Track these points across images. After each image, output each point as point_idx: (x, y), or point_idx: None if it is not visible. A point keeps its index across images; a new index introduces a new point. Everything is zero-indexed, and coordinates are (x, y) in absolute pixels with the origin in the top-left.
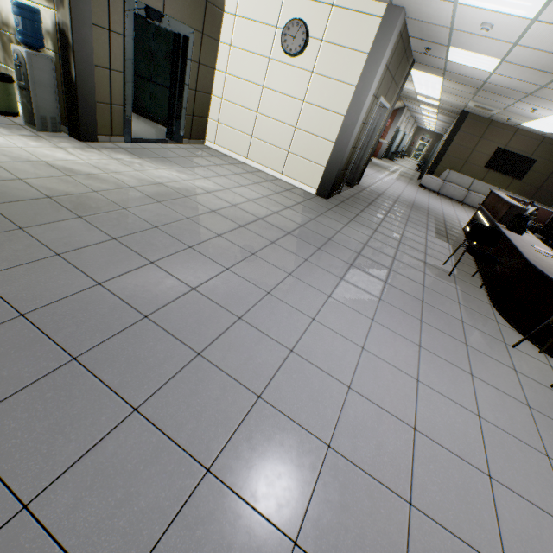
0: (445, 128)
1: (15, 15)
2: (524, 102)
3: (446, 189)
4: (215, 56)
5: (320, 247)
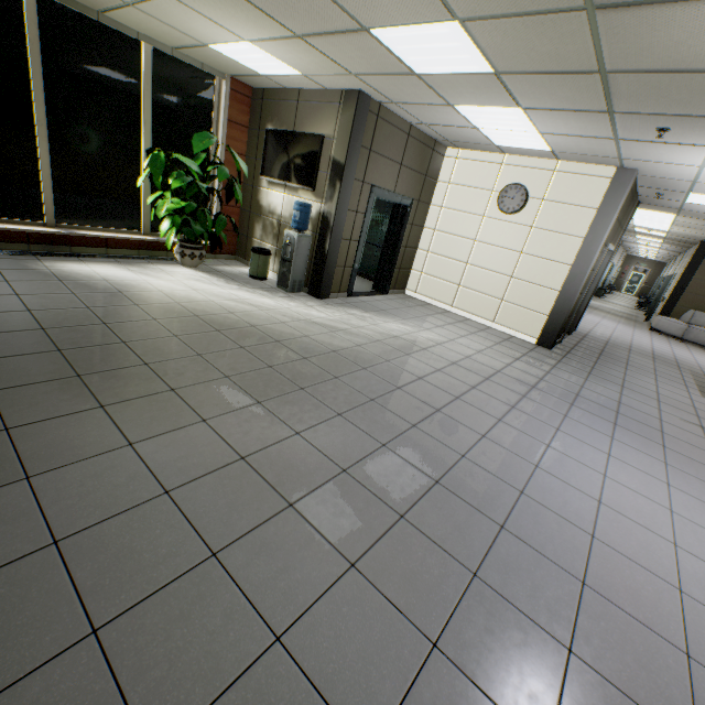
0: (671, 256)
1: (295, 210)
2: None
3: (693, 334)
4: (425, 216)
5: (571, 403)
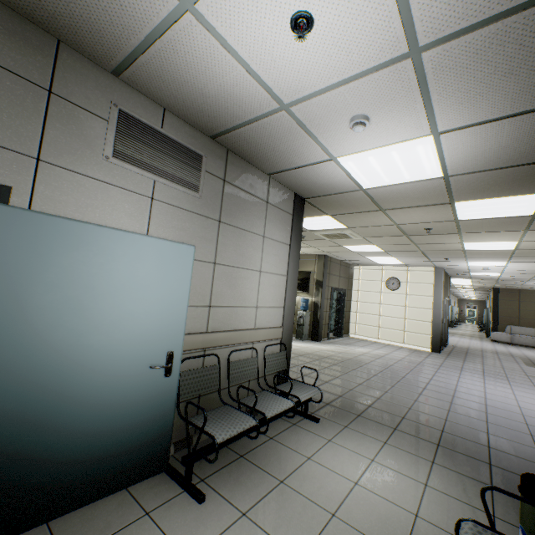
0: (484, 296)
1: (302, 302)
2: (530, 281)
3: (516, 339)
4: (351, 296)
5: (460, 370)
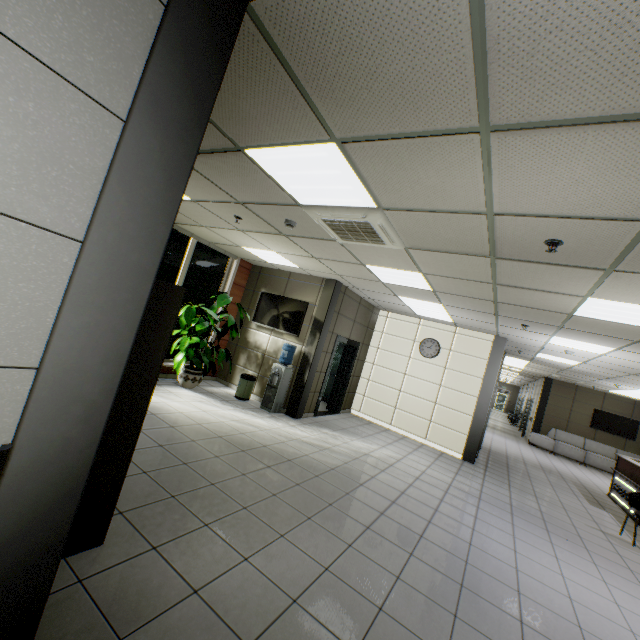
0: (524, 383)
1: (284, 350)
2: (605, 380)
3: (560, 448)
4: (366, 354)
5: (511, 512)
